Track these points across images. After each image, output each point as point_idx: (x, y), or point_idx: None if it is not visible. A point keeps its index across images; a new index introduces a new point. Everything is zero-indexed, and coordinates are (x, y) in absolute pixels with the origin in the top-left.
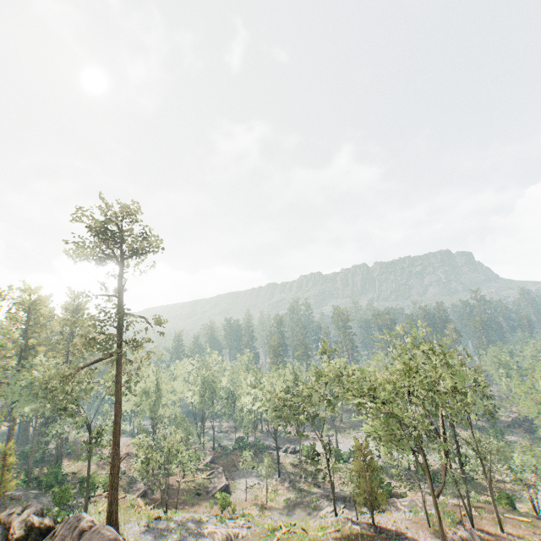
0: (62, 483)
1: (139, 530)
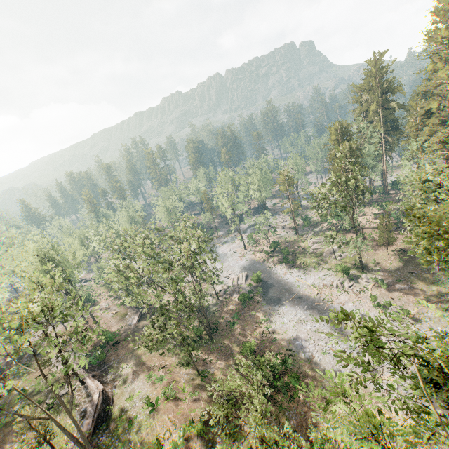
0: None
1: None
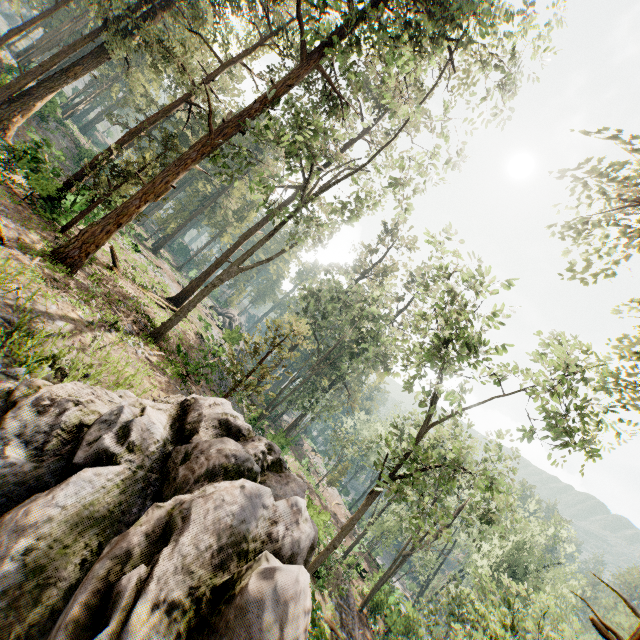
0: None
1: None
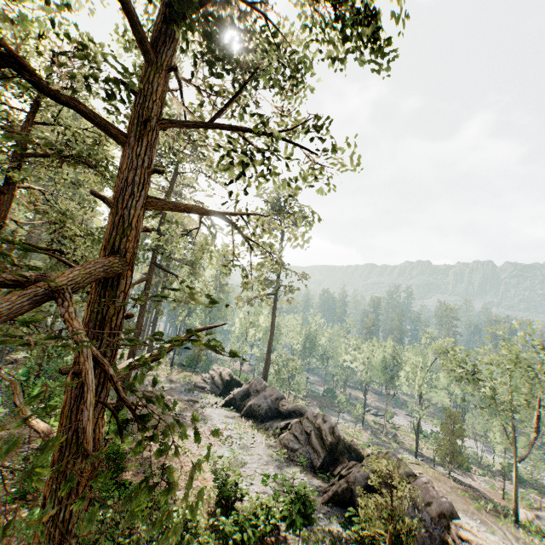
0: None
1: None
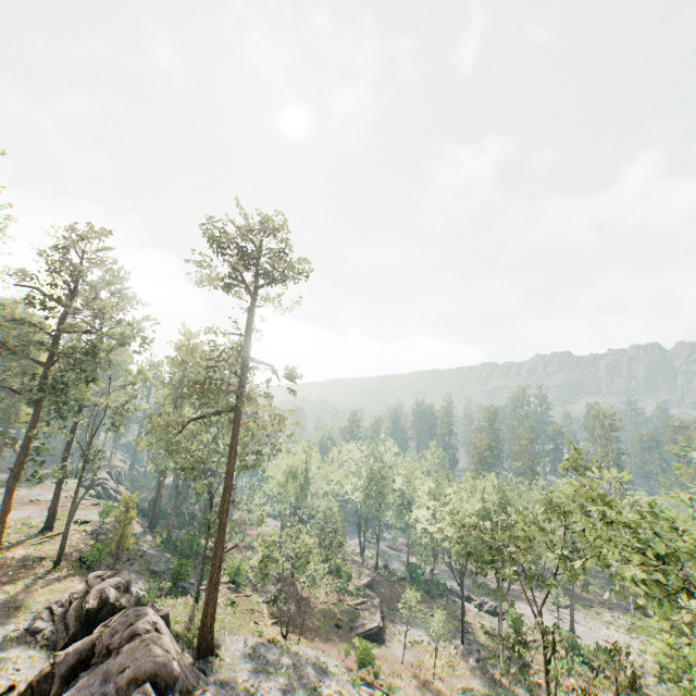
0: (197, 554)
1: (242, 651)
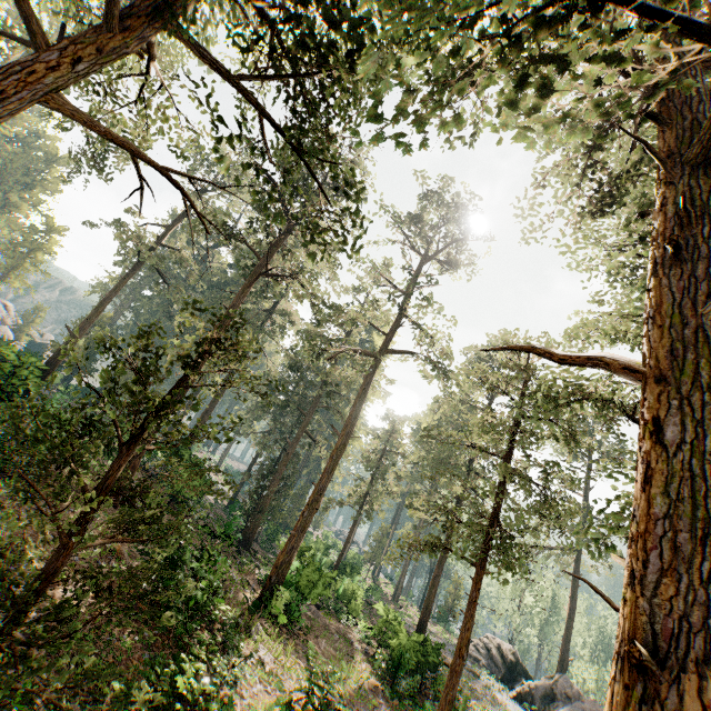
0: None
1: None
